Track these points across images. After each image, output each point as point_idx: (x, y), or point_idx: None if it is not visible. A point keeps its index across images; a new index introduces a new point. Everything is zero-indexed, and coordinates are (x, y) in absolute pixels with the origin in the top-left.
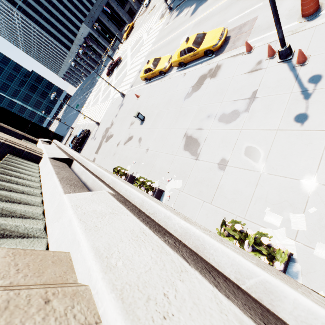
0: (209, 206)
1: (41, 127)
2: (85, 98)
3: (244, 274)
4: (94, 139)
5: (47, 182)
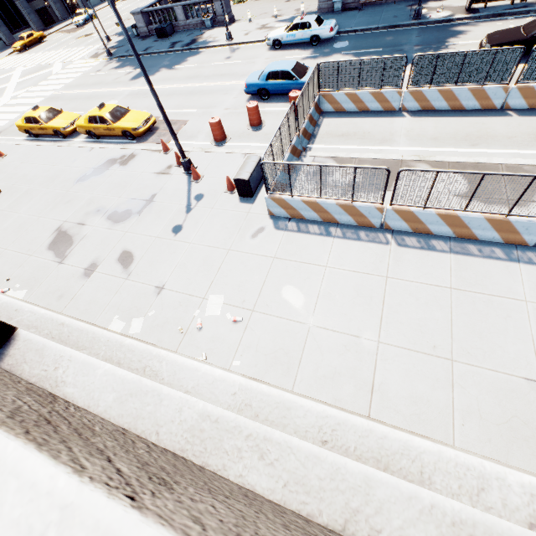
0: None
1: None
2: None
3: None
4: None
5: None
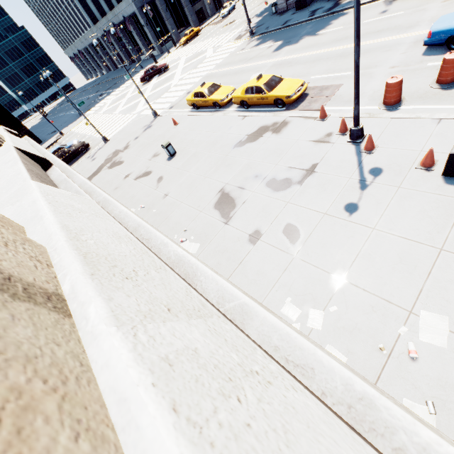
0: None
1: (8, 114)
2: (96, 99)
3: (226, 298)
4: (92, 159)
5: (4, 170)
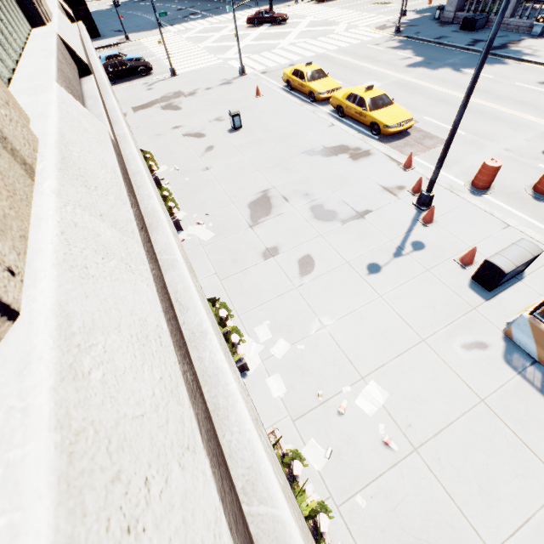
0: (216, 282)
1: None
2: (186, 16)
3: (167, 252)
4: (148, 87)
5: (36, 57)
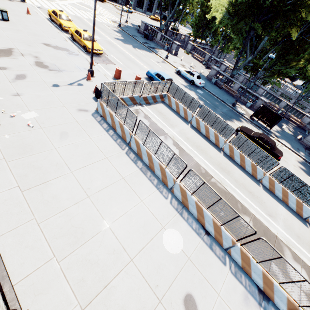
0: None
1: None
2: None
3: None
4: None
5: None
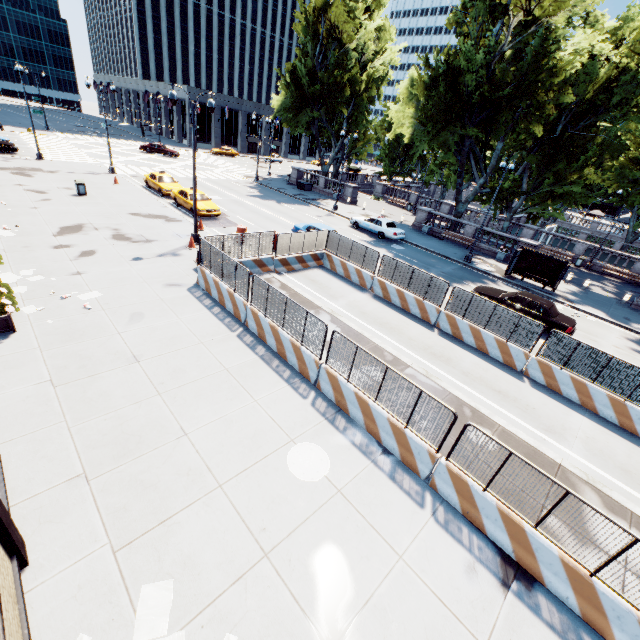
0: (2, 253)
1: None
2: (83, 131)
3: None
4: (4, 159)
5: None
